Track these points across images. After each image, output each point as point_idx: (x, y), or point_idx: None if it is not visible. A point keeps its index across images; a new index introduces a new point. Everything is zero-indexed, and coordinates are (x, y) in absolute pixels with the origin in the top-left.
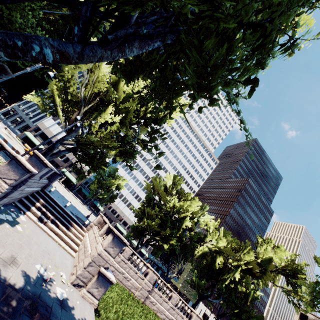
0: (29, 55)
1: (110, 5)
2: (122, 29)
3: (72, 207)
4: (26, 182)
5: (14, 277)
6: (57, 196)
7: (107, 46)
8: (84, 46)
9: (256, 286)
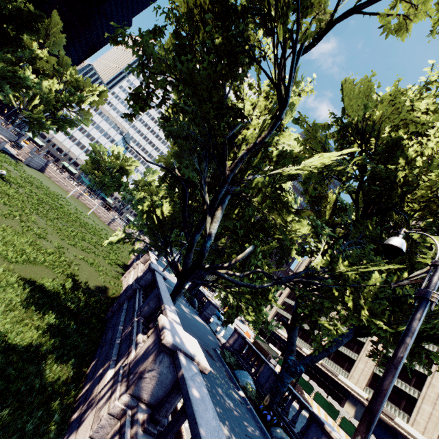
0: None
1: None
2: None
3: None
4: None
5: None
6: None
7: None
8: None
9: None
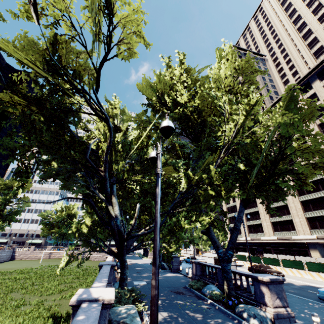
0: None
1: None
2: None
3: None
4: None
5: None
6: None
7: None
8: None
9: None
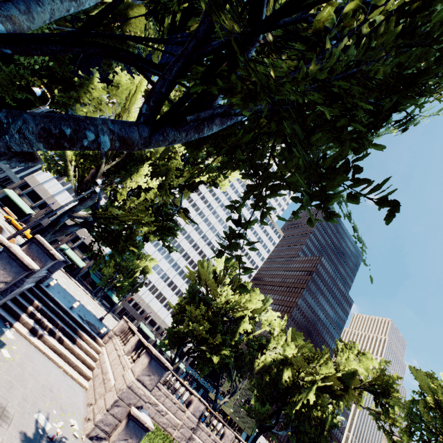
0: (79, 144)
1: (199, 85)
2: (208, 110)
3: (79, 307)
4: (22, 283)
5: (6, 442)
6: (58, 291)
7: (183, 127)
8: (155, 130)
9: (335, 408)
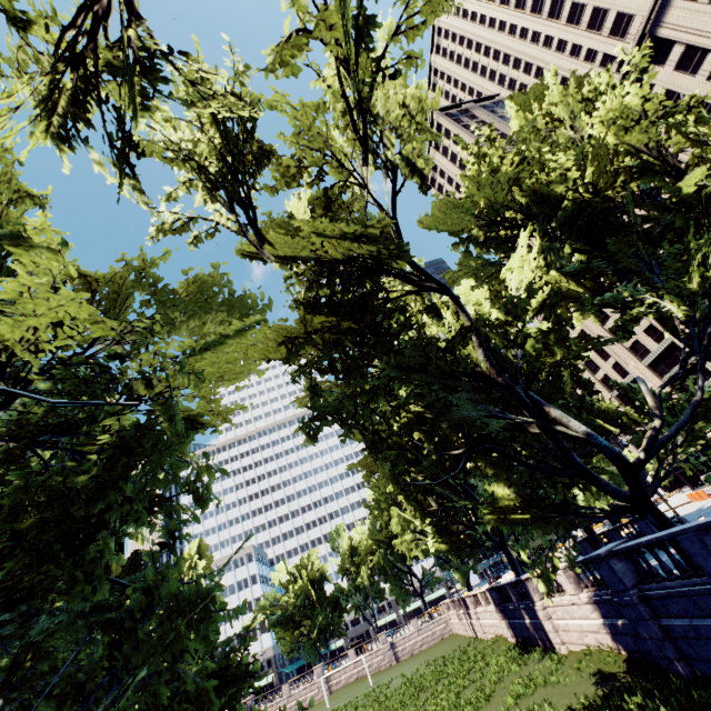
0: None
1: None
2: None
3: None
4: None
5: None
6: None
7: None
8: None
9: None
